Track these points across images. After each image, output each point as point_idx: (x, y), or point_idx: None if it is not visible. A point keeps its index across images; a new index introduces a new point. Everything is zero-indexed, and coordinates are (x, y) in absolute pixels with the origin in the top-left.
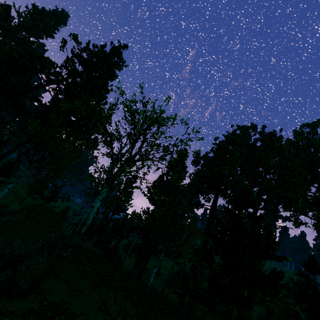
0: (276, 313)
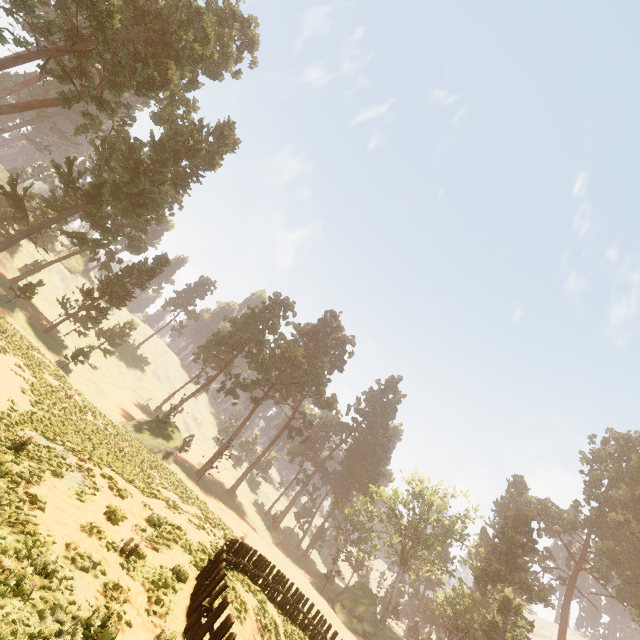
0: None
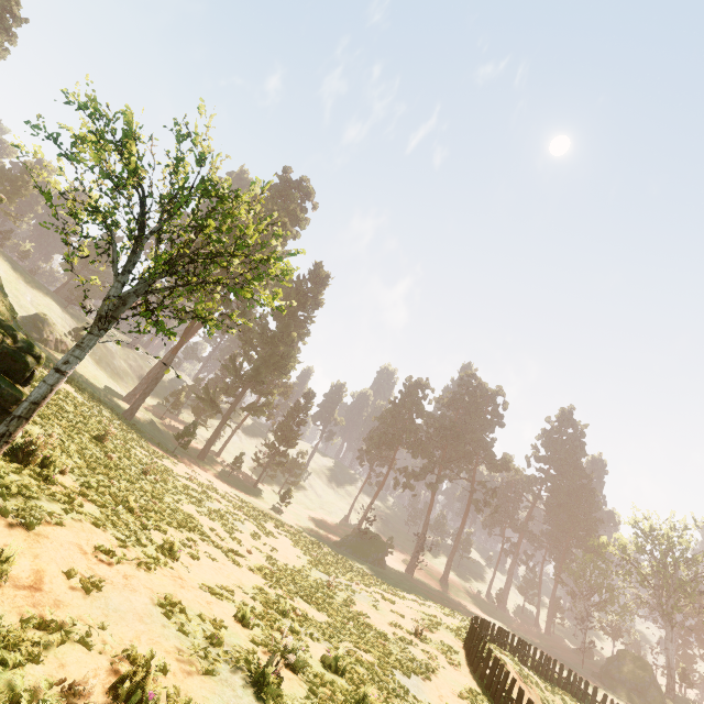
0: None
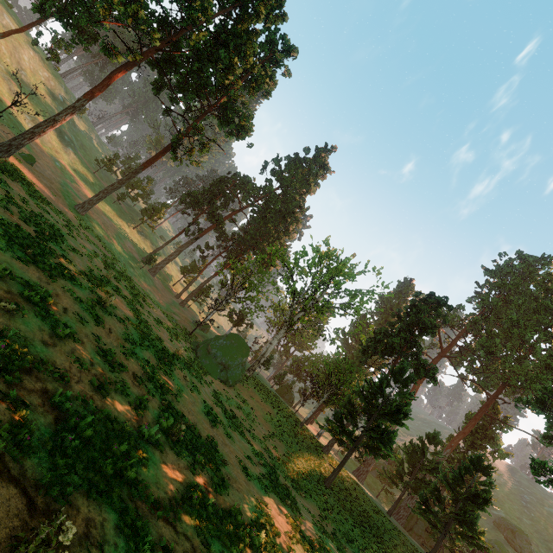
0: (496, 548)
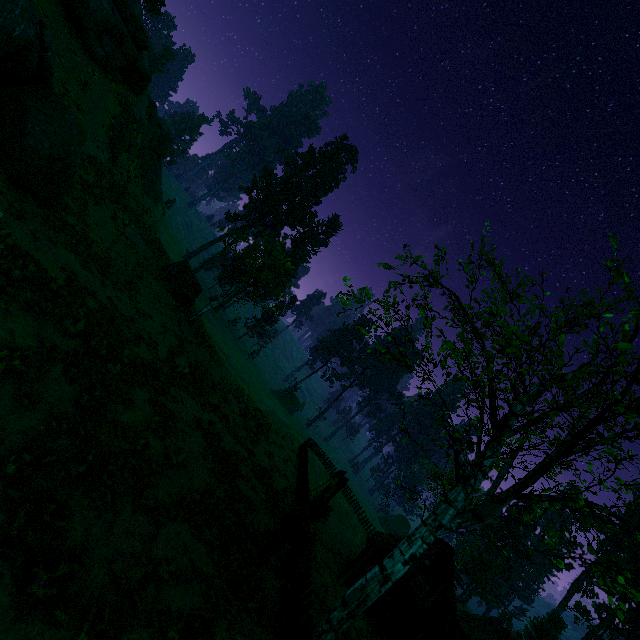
0: None
